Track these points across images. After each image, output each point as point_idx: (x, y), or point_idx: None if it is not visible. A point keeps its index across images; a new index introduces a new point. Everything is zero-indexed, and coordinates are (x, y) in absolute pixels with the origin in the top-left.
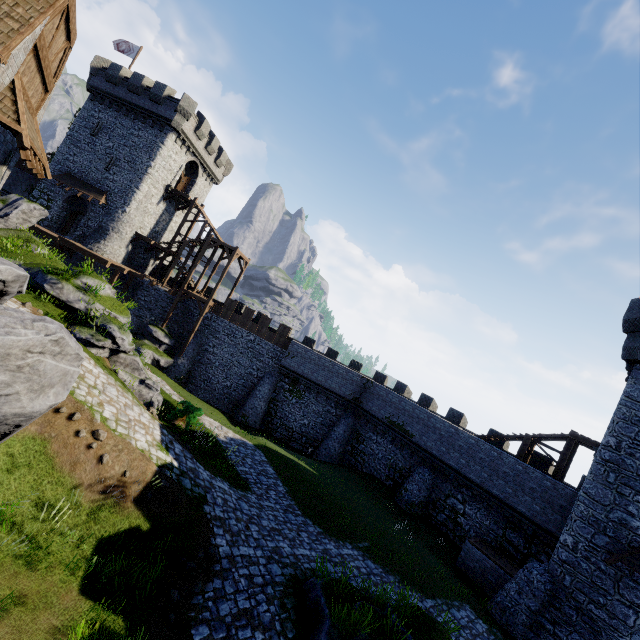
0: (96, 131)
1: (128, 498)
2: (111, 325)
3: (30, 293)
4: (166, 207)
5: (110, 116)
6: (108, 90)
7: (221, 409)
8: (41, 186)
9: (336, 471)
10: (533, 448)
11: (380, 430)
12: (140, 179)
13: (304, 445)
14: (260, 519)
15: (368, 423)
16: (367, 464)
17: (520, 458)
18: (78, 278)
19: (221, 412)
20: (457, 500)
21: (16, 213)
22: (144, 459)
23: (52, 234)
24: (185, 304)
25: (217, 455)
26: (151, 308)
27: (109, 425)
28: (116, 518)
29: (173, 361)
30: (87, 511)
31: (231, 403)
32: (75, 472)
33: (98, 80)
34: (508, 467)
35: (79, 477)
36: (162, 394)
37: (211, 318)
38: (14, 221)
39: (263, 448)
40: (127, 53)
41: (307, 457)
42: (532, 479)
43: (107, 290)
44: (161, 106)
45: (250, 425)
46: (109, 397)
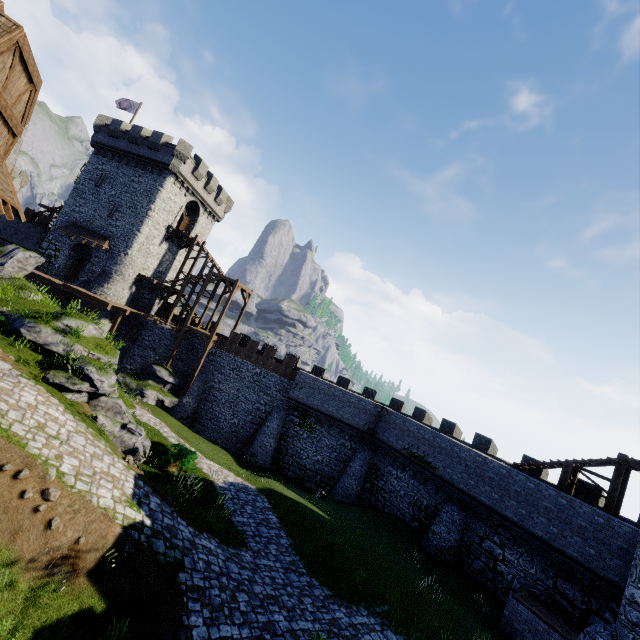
0: (100, 182)
1: (81, 571)
2: (88, 367)
3: (6, 339)
4: (169, 247)
5: (113, 167)
6: (110, 144)
7: (229, 449)
8: (49, 238)
9: (353, 513)
10: (576, 476)
11: (400, 463)
12: (141, 222)
13: (319, 484)
14: (252, 584)
15: (386, 456)
16: (389, 503)
17: (562, 489)
18: (59, 320)
19: (228, 452)
20: (494, 543)
21: (11, 262)
22: (106, 520)
23: (56, 281)
24: (189, 341)
25: (211, 504)
26: (155, 347)
27: (66, 481)
28: (63, 599)
29: (178, 400)
30: (26, 592)
31: (239, 442)
32: (15, 543)
33: (101, 136)
34: (549, 501)
35: (19, 549)
36: (158, 437)
37: (215, 353)
38: (10, 270)
39: (267, 492)
40: (128, 110)
41: (322, 498)
42: (580, 515)
43: (92, 331)
44: (159, 153)
45: (259, 465)
46: (73, 447)
